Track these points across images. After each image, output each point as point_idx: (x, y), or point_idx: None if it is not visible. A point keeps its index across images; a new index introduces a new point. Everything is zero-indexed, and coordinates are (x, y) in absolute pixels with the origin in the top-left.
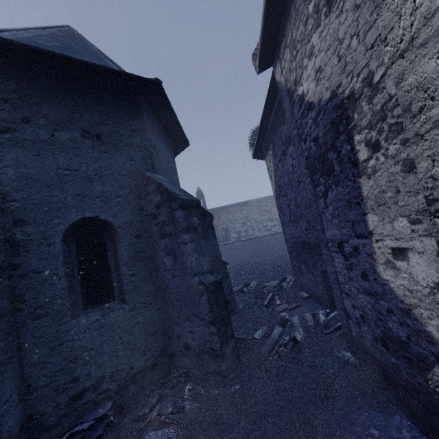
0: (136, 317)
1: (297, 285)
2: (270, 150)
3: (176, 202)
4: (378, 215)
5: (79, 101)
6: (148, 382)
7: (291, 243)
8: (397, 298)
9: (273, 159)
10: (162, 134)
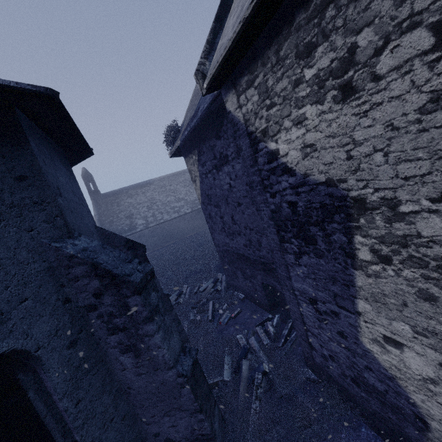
0: None
1: (229, 284)
2: (194, 155)
3: (129, 288)
4: (374, 307)
5: None
6: None
7: (223, 249)
8: (380, 365)
9: (198, 165)
10: (55, 153)
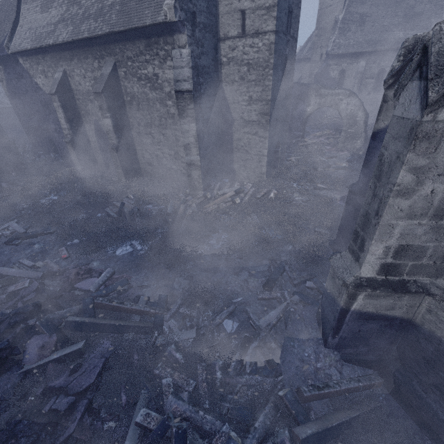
0: None
1: (34, 149)
2: (1, 66)
3: None
4: None
5: None
6: None
7: (27, 126)
8: None
9: (5, 73)
10: None
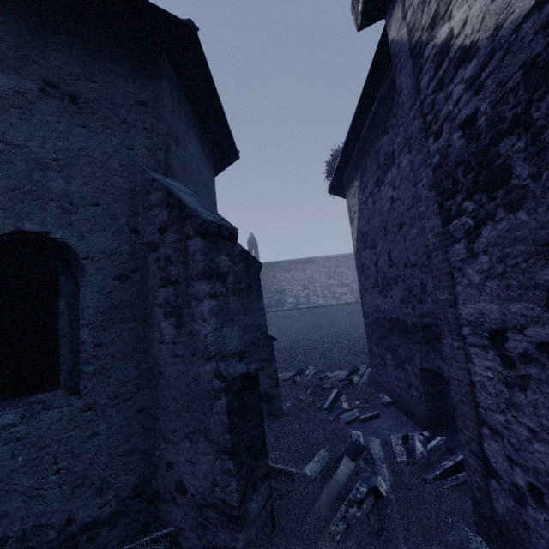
0: (95, 423)
1: (374, 381)
2: (356, 180)
3: (193, 224)
4: None
5: (46, 32)
6: (99, 548)
7: (372, 319)
8: None
9: (359, 193)
10: (196, 130)
